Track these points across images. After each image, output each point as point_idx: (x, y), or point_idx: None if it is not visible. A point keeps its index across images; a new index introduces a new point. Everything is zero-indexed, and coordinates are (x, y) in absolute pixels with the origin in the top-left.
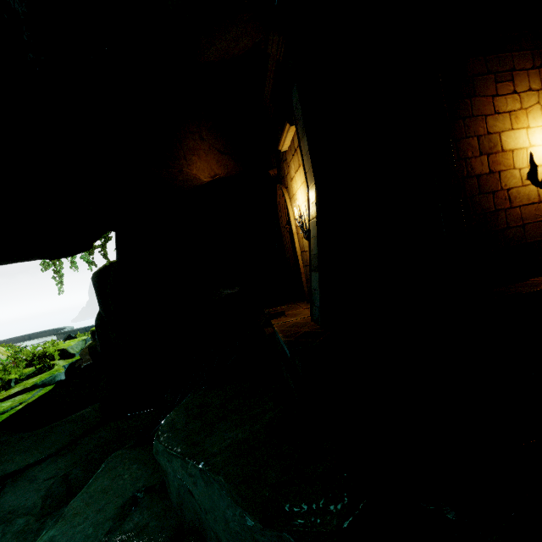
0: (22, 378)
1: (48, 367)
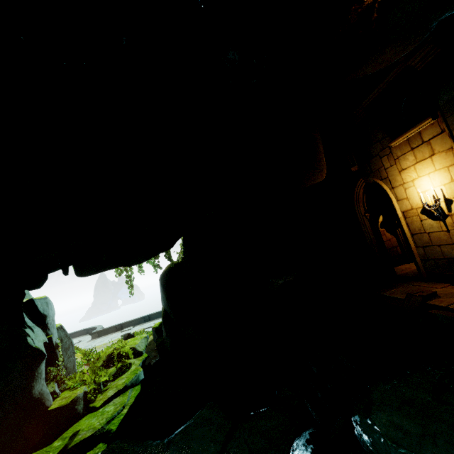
0: (107, 379)
1: (125, 366)
